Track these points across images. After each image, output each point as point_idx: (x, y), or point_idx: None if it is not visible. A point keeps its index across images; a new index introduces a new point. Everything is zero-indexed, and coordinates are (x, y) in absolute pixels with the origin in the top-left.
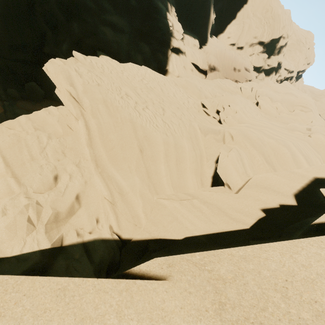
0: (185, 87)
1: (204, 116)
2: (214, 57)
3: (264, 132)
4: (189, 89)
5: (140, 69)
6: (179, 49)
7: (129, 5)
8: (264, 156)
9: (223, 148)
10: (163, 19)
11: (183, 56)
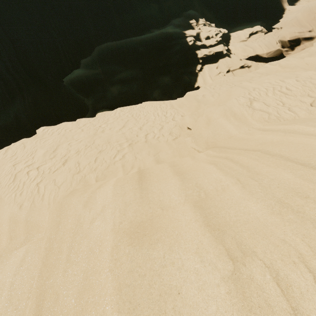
0: (182, 105)
1: (168, 146)
2: (290, 28)
3: (151, 191)
4: (185, 105)
5: (124, 110)
6: (217, 55)
7: (139, 55)
8: (39, 315)
9: (3, 249)
10: (179, 41)
11: (225, 59)
